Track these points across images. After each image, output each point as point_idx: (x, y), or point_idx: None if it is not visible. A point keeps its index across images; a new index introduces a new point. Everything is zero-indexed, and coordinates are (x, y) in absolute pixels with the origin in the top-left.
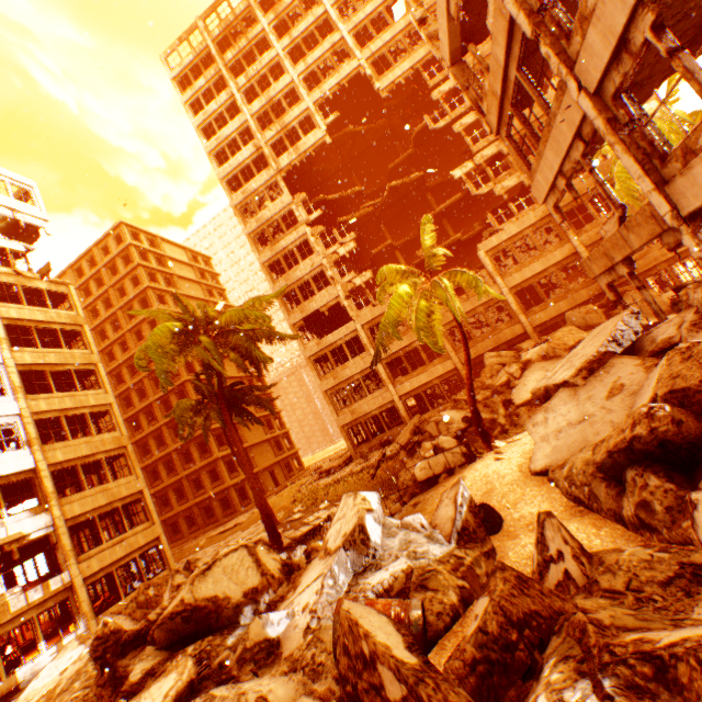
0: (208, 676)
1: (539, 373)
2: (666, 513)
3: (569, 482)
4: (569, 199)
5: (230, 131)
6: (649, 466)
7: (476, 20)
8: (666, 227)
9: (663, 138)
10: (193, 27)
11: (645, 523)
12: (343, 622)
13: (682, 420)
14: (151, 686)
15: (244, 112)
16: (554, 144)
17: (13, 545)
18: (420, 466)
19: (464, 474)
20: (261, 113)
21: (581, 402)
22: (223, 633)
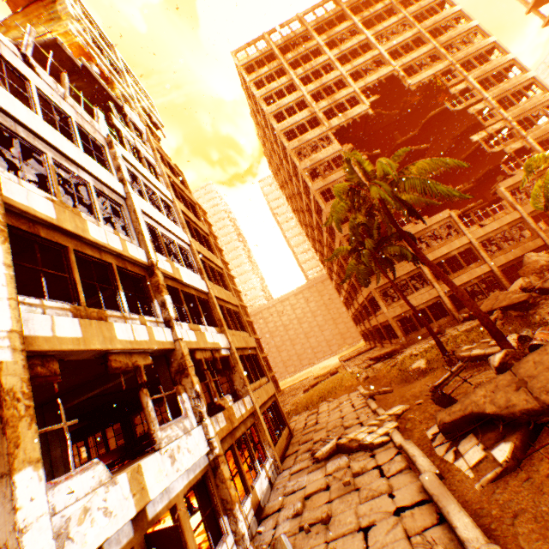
0: None
1: None
2: None
3: None
4: None
5: (289, 101)
6: None
7: None
8: None
9: None
10: (259, 38)
11: None
12: None
13: None
14: None
15: (301, 90)
16: None
17: (216, 354)
18: None
19: None
20: (314, 92)
21: None
22: None
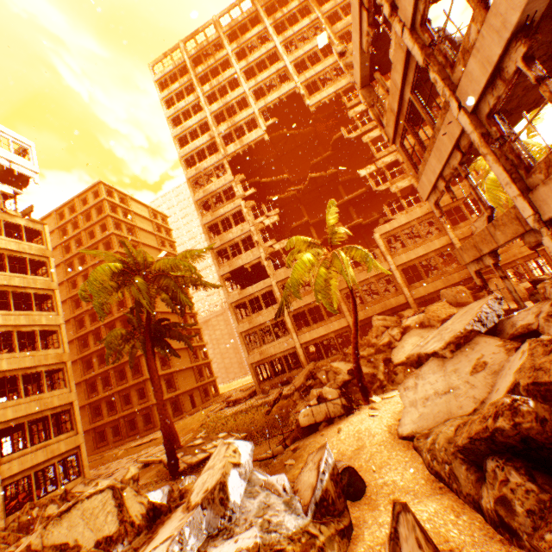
0: None
1: (415, 338)
2: (527, 517)
3: (432, 455)
4: (448, 201)
5: (193, 123)
6: (511, 460)
7: (383, 56)
8: (528, 228)
9: (528, 153)
10: (176, 47)
11: (505, 522)
12: None
13: (546, 418)
14: None
15: (205, 110)
16: (437, 152)
17: None
18: (304, 413)
19: (341, 426)
20: (218, 112)
21: (448, 373)
22: None
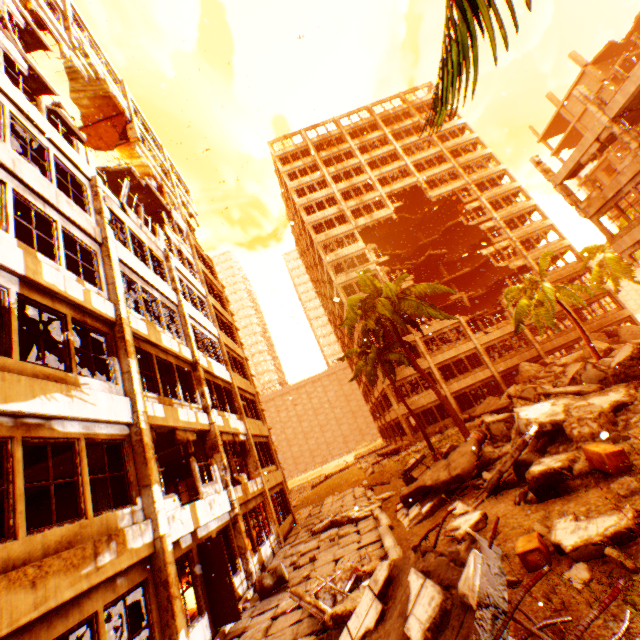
0: None
1: None
2: None
3: None
4: (555, 278)
5: (319, 196)
6: None
7: (578, 168)
8: None
9: None
10: (297, 133)
11: None
12: None
13: None
14: None
15: (332, 187)
16: None
17: (236, 438)
18: None
19: None
20: (344, 191)
21: None
22: None
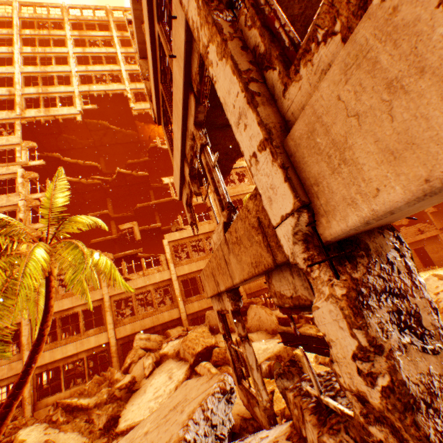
0: None
1: (164, 377)
2: None
3: None
4: None
5: None
6: None
7: None
8: (281, 258)
9: None
10: (8, 2)
11: None
12: None
13: None
14: None
15: (15, 66)
16: (176, 108)
17: None
18: None
19: None
20: (32, 75)
21: None
22: None
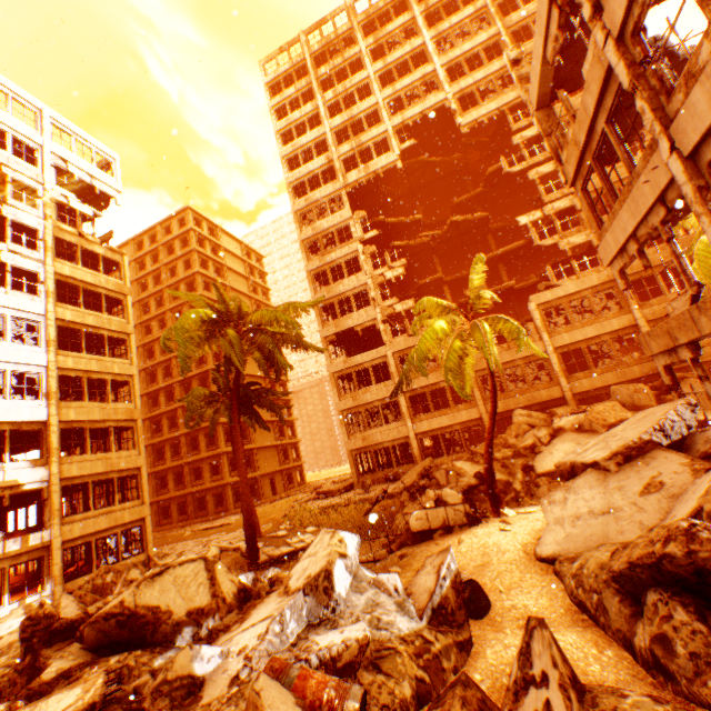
0: (119, 699)
1: (569, 444)
2: (689, 660)
3: (577, 582)
4: (639, 267)
5: (308, 140)
6: (678, 594)
7: (572, 68)
8: None
9: None
10: (295, 40)
11: (660, 664)
12: (249, 706)
13: None
14: (52, 695)
15: (324, 124)
16: (632, 204)
17: (6, 491)
18: (417, 515)
19: (462, 536)
20: (340, 128)
21: (610, 490)
22: (154, 650)
